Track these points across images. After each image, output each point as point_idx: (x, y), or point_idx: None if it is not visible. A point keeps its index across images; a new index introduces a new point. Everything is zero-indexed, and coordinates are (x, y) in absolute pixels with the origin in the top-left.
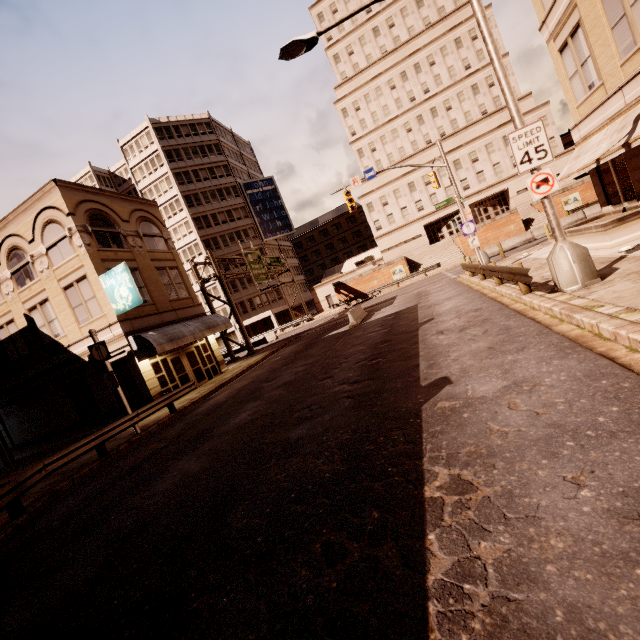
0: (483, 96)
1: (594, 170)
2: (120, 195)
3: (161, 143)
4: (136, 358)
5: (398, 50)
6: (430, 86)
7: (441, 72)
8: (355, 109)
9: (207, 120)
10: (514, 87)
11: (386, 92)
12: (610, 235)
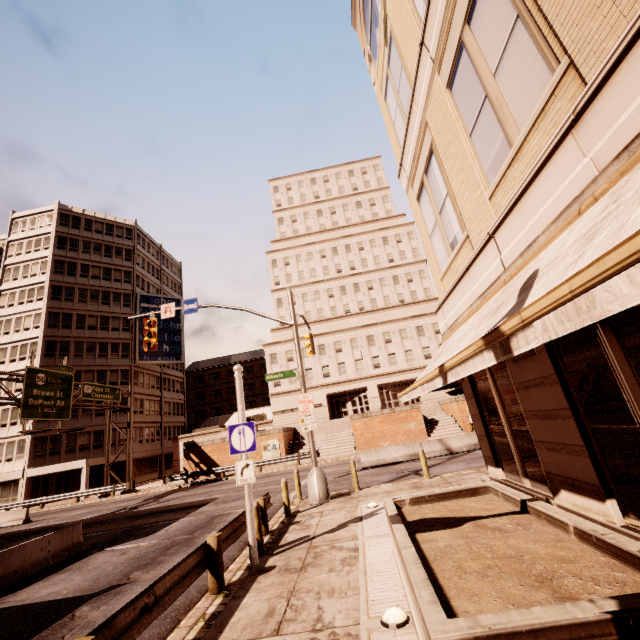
0: (402, 287)
1: (470, 388)
2: None
3: (59, 228)
4: None
5: (335, 230)
6: (357, 265)
7: (368, 257)
8: (285, 263)
9: (131, 227)
10: (430, 288)
11: (317, 258)
12: None
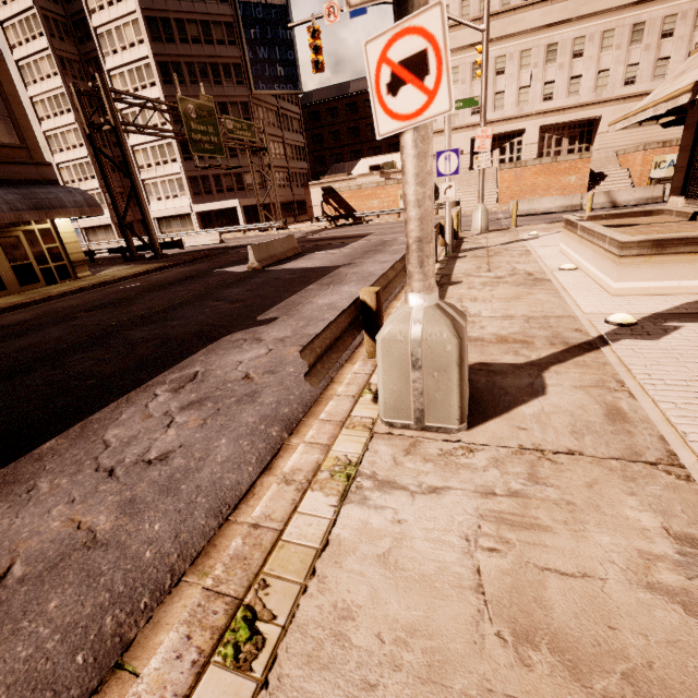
0: None
1: (696, 115)
2: None
3: None
4: None
5: None
6: None
7: None
8: None
9: None
10: None
11: None
12: (624, 269)
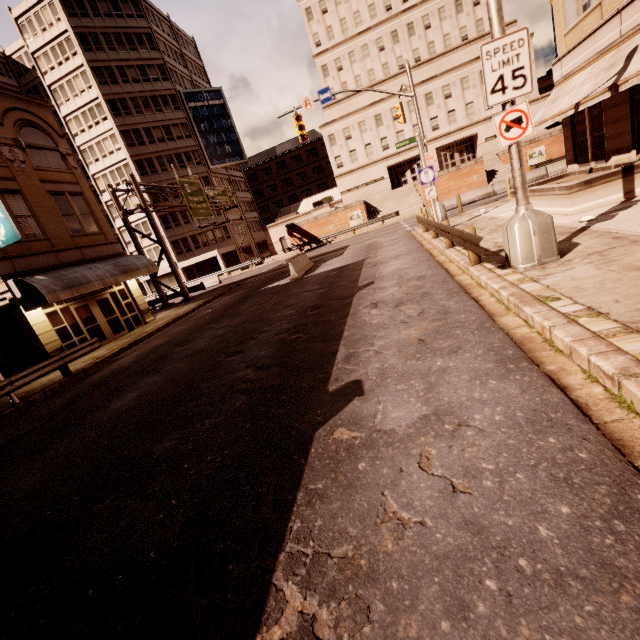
0: (466, 16)
1: (568, 119)
2: None
3: (71, 21)
4: (22, 307)
5: None
6: None
7: None
8: (322, 11)
9: None
10: None
11: None
12: (573, 200)
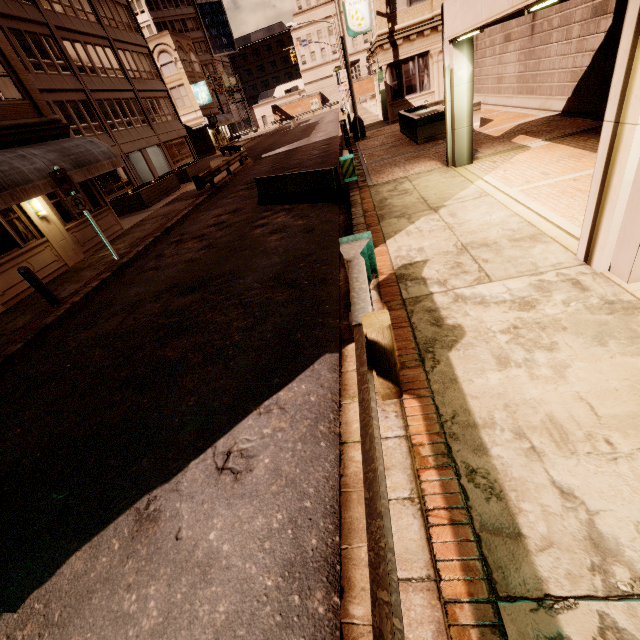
0: None
1: None
2: (182, 35)
3: None
4: (207, 128)
5: None
6: None
7: None
8: None
9: None
10: None
11: None
12: (370, 102)
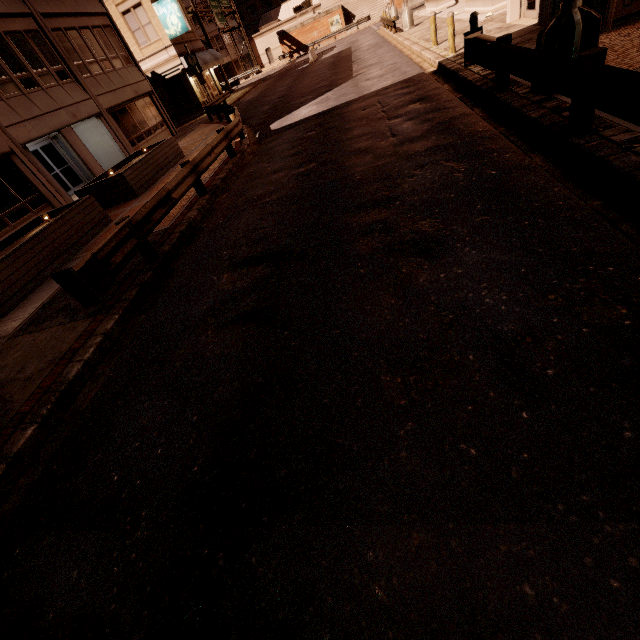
0: None
1: None
2: None
3: None
4: (187, 75)
5: None
6: None
7: None
8: None
9: None
10: None
11: None
12: (437, 4)
